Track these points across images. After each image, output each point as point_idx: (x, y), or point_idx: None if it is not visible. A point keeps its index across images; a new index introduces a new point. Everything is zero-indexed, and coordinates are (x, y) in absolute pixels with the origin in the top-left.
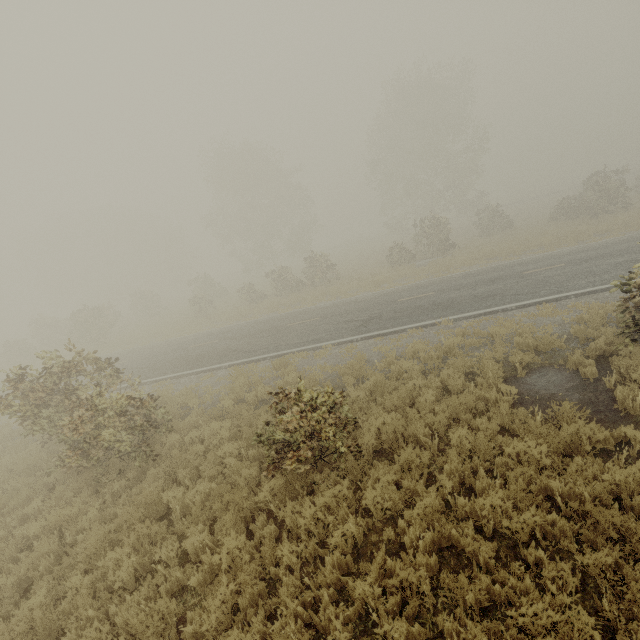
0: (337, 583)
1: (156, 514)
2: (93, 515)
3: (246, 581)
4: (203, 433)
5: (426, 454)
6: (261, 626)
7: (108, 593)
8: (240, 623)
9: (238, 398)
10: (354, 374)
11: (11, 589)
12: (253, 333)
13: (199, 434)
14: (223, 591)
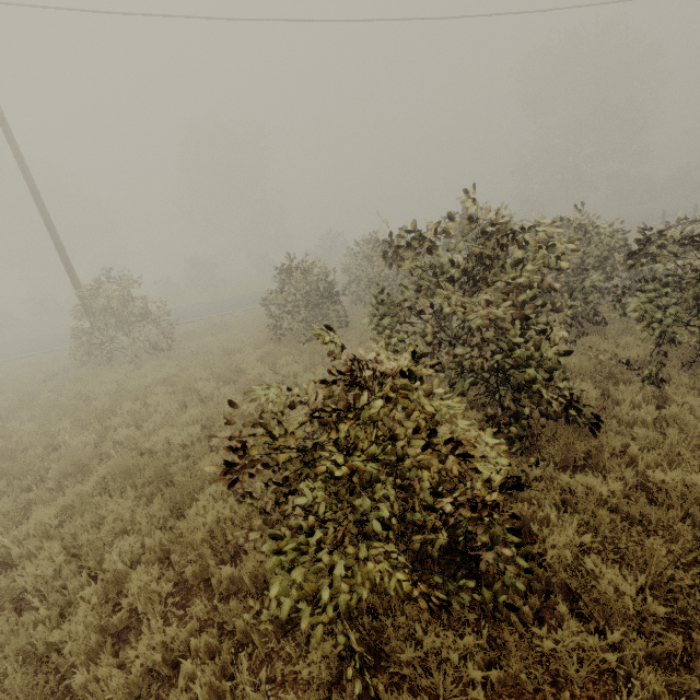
0: None
1: None
2: None
3: None
4: None
5: None
6: None
7: None
8: None
9: None
10: None
11: None
12: None
13: None
14: None
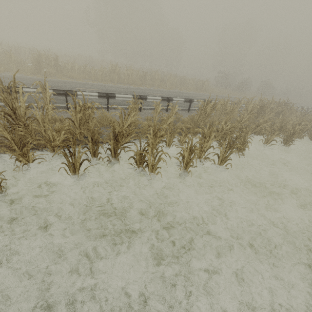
0: None
1: None
2: None
3: None
4: None
5: None
6: None
7: None
8: None
9: None
10: None
11: None
12: None
13: None
14: None
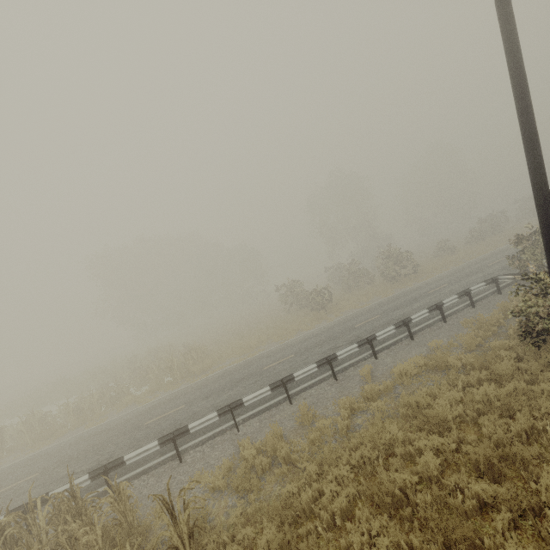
0: None
1: None
2: None
3: None
4: None
5: None
6: None
7: None
8: None
9: None
10: None
11: None
12: None
13: None
14: None
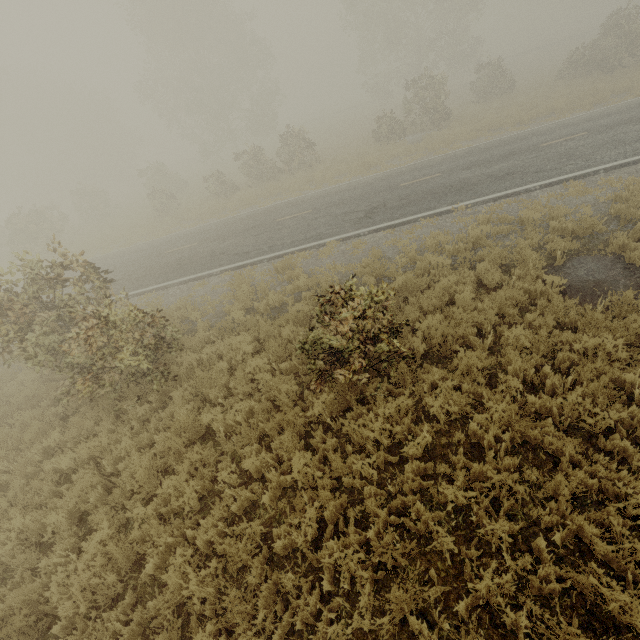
0: (418, 487)
1: (196, 435)
2: (127, 443)
3: (326, 496)
4: (218, 348)
5: (483, 355)
6: (357, 536)
7: (173, 515)
8: (330, 533)
9: (246, 308)
10: (374, 273)
11: (65, 522)
12: (237, 232)
13: (215, 350)
14: (311, 511)
